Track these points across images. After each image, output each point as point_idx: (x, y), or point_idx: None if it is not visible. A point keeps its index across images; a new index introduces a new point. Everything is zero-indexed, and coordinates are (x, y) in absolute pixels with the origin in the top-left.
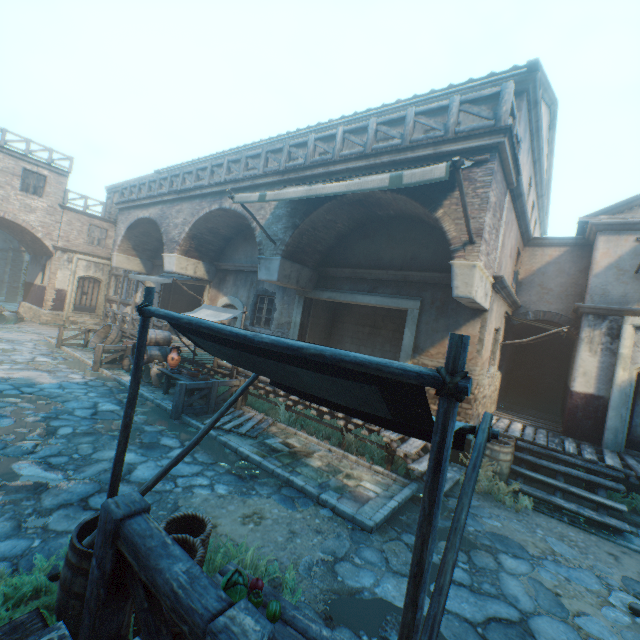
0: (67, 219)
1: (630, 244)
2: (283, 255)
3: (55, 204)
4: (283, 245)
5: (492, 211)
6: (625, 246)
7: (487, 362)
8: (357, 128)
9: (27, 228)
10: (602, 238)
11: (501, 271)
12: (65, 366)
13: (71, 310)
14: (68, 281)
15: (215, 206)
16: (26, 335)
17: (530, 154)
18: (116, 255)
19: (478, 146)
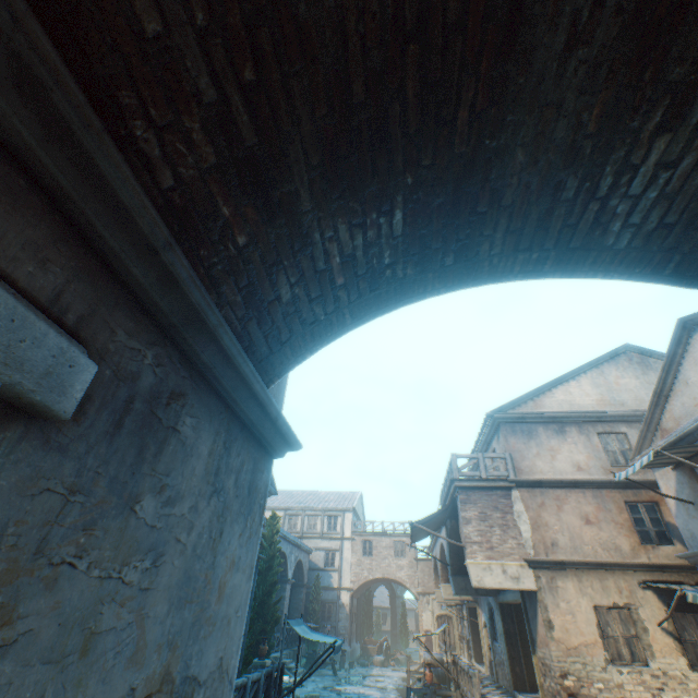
0: (420, 567)
1: (671, 473)
2: (452, 572)
3: (411, 558)
4: (450, 565)
5: (478, 519)
6: (670, 477)
7: (598, 648)
8: (444, 483)
9: (401, 581)
10: (655, 474)
11: (560, 545)
12: (395, 689)
13: (437, 649)
14: (430, 620)
15: (440, 542)
16: (402, 673)
17: (574, 425)
18: (435, 590)
19: (453, 488)
